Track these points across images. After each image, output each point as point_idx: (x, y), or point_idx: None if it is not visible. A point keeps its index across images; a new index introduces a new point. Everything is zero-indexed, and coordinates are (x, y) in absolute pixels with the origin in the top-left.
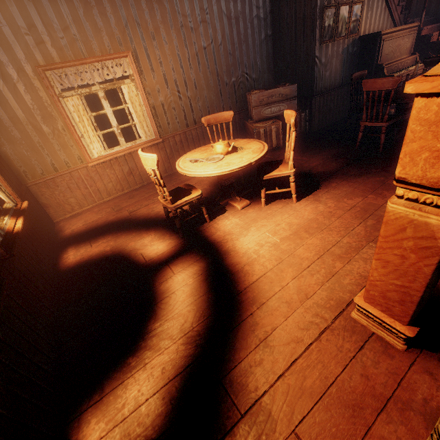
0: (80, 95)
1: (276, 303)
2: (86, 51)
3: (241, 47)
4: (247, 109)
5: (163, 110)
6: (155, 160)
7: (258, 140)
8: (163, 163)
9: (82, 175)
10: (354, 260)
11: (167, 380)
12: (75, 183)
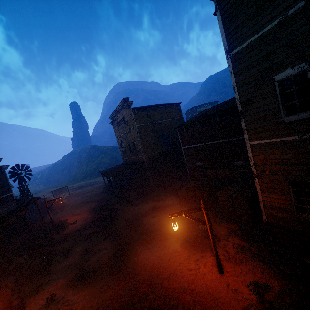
0: None
1: None
2: None
3: None
4: None
5: None
6: None
7: None
8: None
9: None
10: None
11: None
12: None
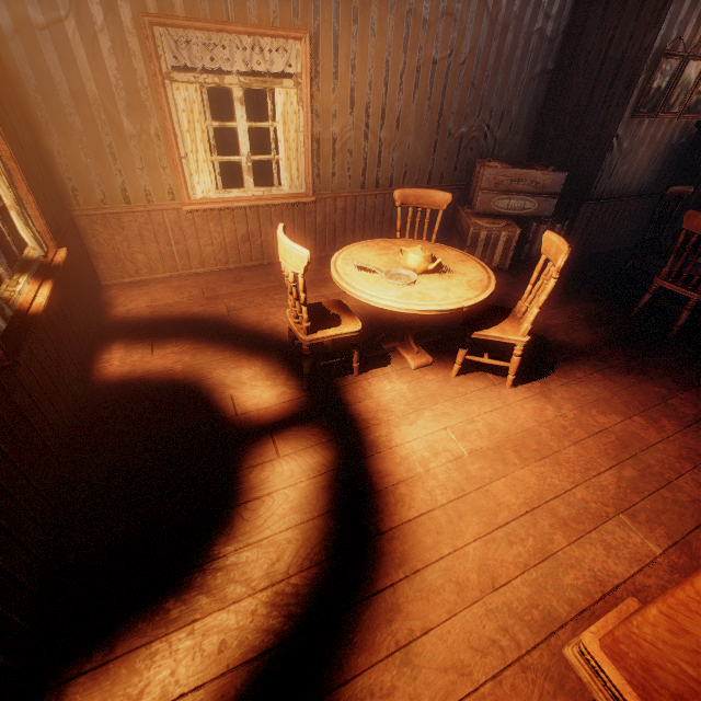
0: (201, 84)
1: (440, 579)
2: (235, 9)
3: (495, 77)
4: (467, 186)
5: (332, 149)
6: (303, 260)
7: (481, 262)
8: (305, 238)
9: (168, 221)
10: (589, 540)
11: (224, 669)
12: (153, 231)
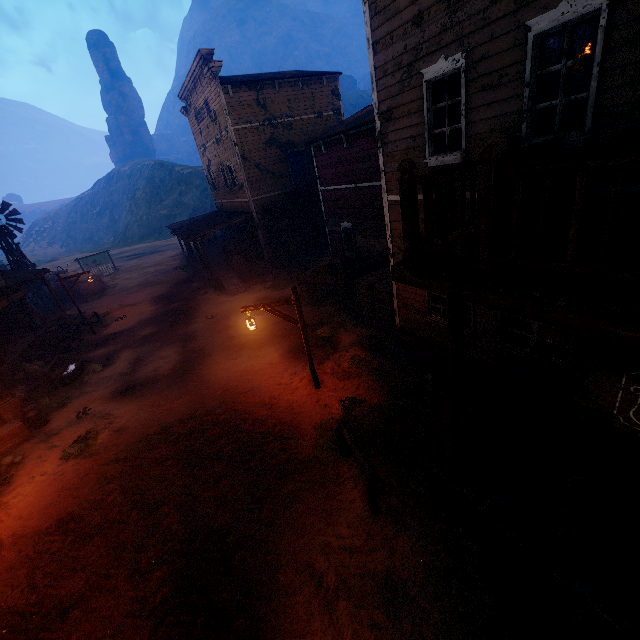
0: None
1: None
2: None
3: None
4: None
5: None
6: None
7: None
8: None
9: None
10: None
11: None
12: None
